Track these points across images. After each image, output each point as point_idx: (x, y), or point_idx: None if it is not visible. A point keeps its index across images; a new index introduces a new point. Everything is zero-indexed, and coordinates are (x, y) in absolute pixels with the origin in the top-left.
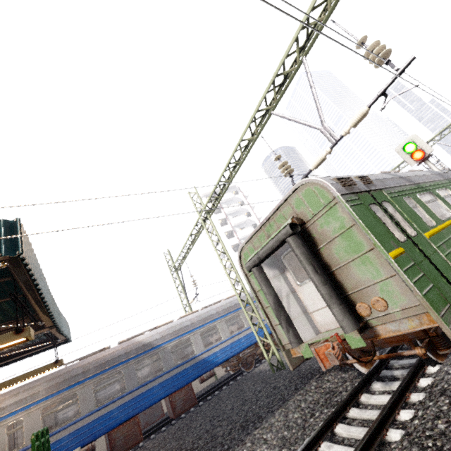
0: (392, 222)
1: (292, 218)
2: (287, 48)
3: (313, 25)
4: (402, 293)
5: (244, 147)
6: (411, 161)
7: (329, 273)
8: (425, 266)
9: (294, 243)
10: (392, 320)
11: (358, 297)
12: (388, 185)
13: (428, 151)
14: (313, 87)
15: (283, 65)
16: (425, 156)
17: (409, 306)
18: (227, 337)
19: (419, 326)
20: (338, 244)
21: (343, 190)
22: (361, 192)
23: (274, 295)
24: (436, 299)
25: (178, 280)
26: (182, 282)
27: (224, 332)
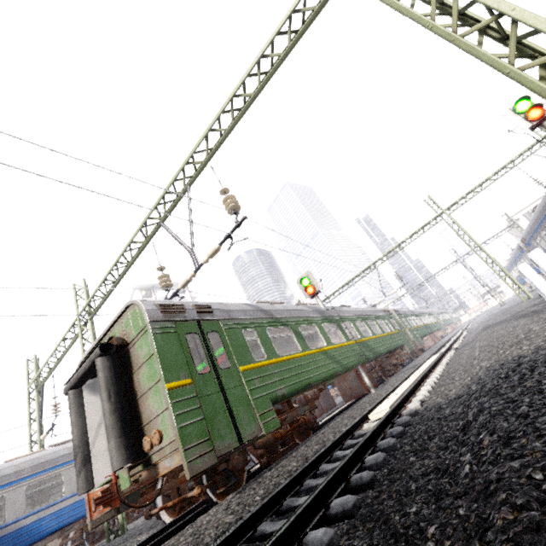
0: (206, 353)
1: (113, 337)
2: (175, 174)
3: (201, 164)
4: (171, 425)
5: (138, 249)
6: (306, 294)
7: (135, 402)
8: (213, 398)
9: (101, 365)
10: (164, 455)
11: (148, 430)
12: (233, 316)
13: (317, 288)
14: (190, 214)
15: (173, 186)
16: (315, 292)
17: (173, 440)
18: (74, 492)
19: (181, 461)
20: (144, 370)
21: (159, 317)
22: (186, 320)
23: (82, 426)
24: (195, 433)
25: (36, 403)
26: (40, 406)
27: (71, 484)
